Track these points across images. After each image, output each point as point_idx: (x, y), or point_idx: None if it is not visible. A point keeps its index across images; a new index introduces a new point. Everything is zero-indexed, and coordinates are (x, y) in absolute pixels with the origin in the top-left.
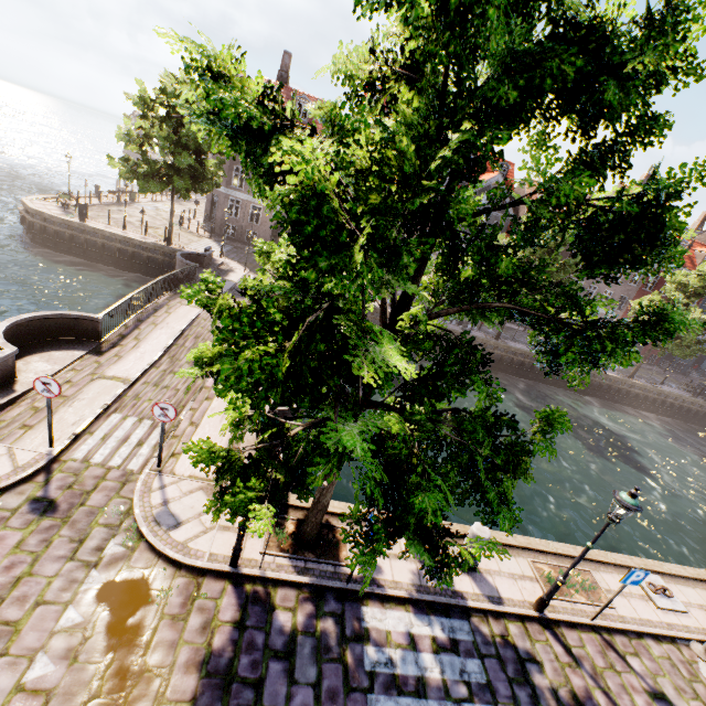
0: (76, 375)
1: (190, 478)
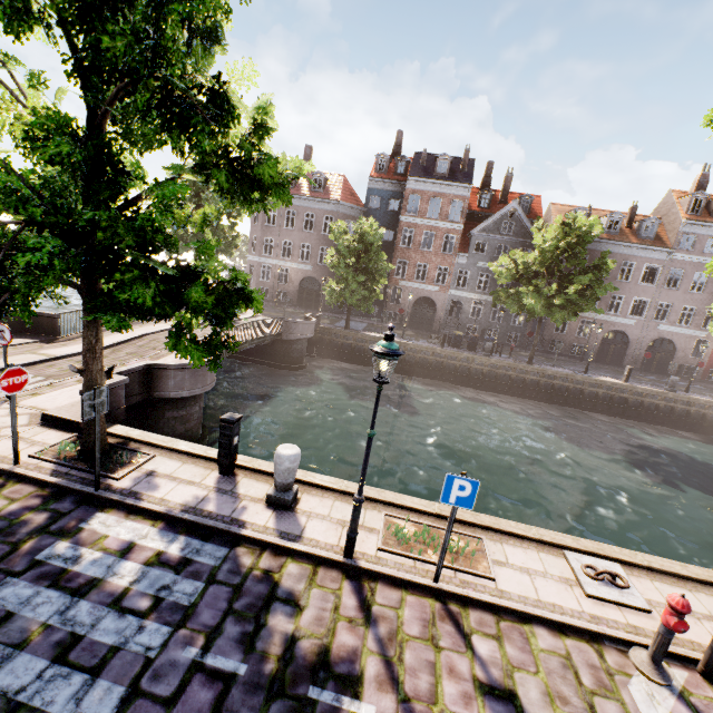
0: (12, 350)
1: (29, 407)
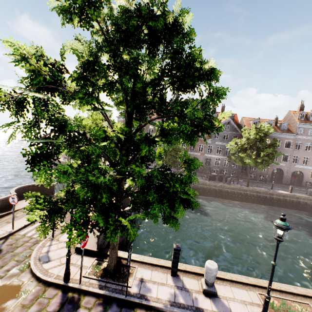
0: None
1: (64, 242)
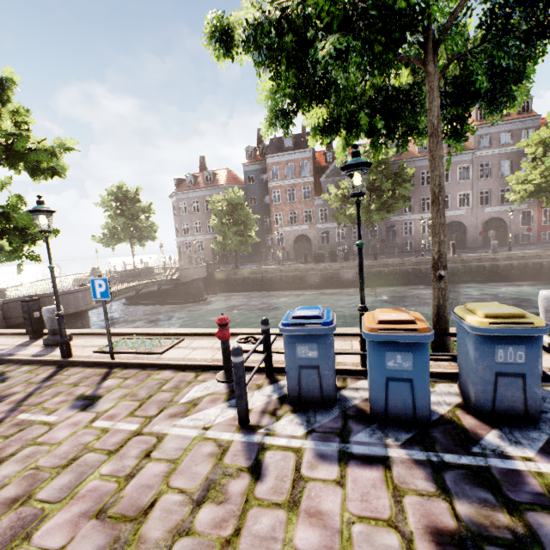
0: None
1: None
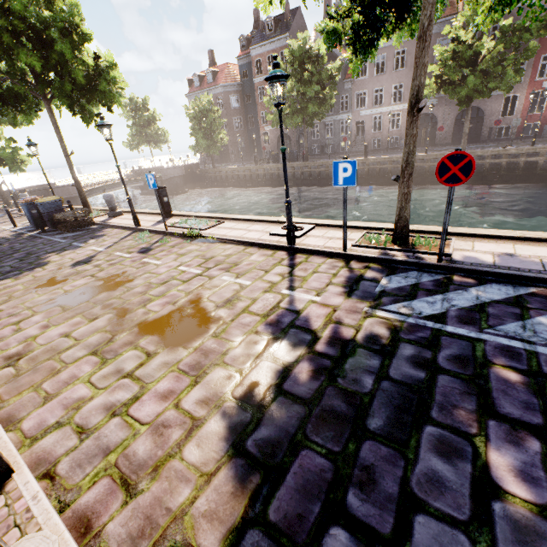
0: None
1: None
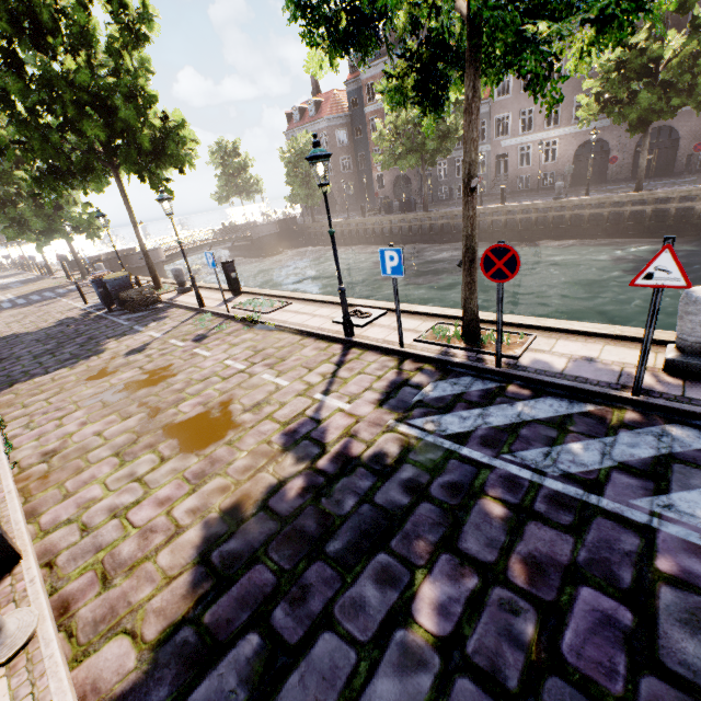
0: None
1: None
